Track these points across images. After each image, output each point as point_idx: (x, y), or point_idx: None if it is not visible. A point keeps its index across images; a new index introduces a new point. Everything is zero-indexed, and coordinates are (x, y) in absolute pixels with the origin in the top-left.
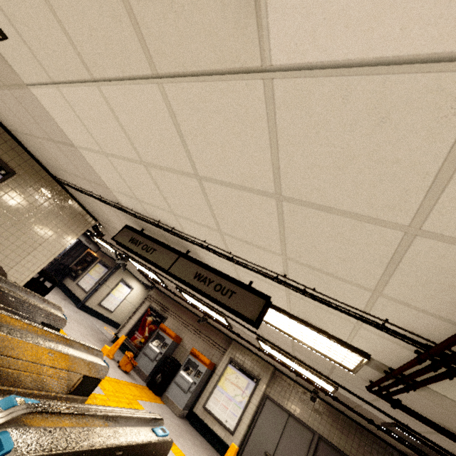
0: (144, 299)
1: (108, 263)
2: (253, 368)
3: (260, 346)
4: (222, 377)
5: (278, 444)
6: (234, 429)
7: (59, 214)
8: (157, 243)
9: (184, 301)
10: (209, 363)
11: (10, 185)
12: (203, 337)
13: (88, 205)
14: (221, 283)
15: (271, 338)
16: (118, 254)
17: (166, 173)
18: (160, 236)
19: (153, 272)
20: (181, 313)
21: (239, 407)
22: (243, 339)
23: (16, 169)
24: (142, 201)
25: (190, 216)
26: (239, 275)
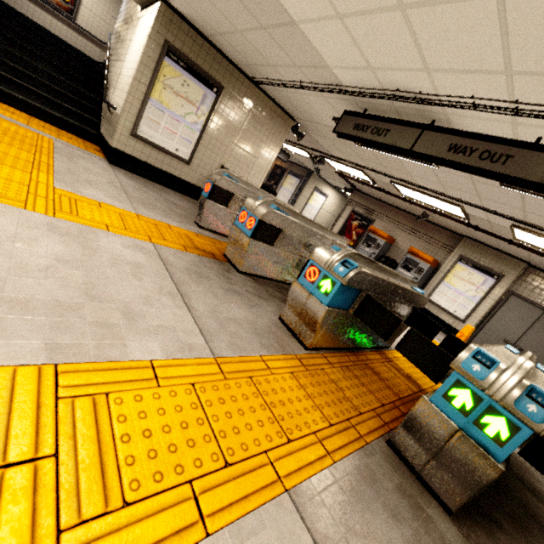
0: (345, 204)
1: (298, 172)
2: (493, 265)
3: (513, 236)
4: (449, 275)
5: (523, 335)
6: (465, 319)
7: (263, 122)
8: (389, 122)
9: (398, 198)
10: (433, 261)
11: (222, 103)
12: (421, 236)
13: (288, 102)
14: (490, 150)
15: (540, 220)
16: (314, 158)
17: (438, 8)
18: (390, 113)
19: (359, 169)
20: (390, 214)
21: (471, 301)
22: (484, 232)
23: (221, 82)
24: (379, 68)
25: (458, 65)
26: (517, 134)
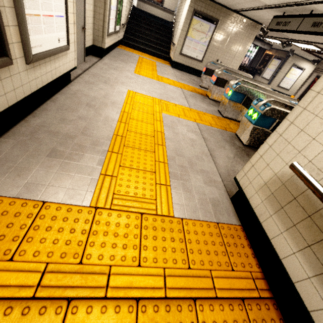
0: (312, 72)
1: (280, 55)
2: None
3: None
4: None
5: None
6: None
7: (240, 31)
8: (291, 17)
9: None
10: None
11: (218, 28)
12: None
13: (253, 16)
14: None
15: None
16: (283, 43)
17: None
18: (294, 11)
19: (311, 44)
20: None
21: None
22: None
23: (218, 18)
24: None
25: None
26: None
